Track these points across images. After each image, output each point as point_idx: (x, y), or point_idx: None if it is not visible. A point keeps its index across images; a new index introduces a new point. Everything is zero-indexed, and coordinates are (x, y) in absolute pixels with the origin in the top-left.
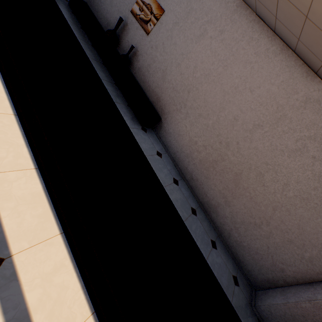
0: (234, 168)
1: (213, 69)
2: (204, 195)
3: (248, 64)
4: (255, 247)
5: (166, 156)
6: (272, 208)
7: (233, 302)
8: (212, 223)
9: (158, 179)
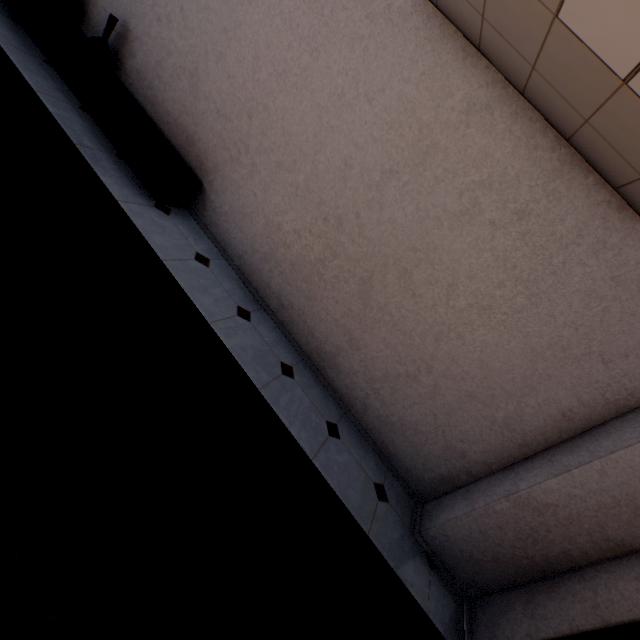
0: (358, 270)
1: (292, 59)
2: (309, 337)
3: (358, 41)
4: (413, 422)
5: (223, 265)
6: (433, 337)
7: (372, 532)
8: (330, 390)
9: (195, 308)
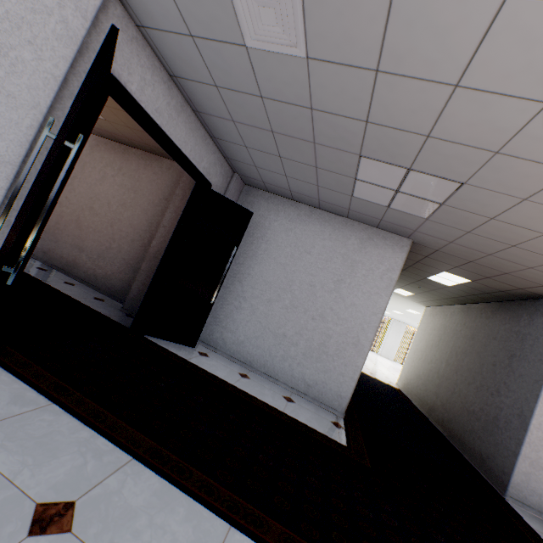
0: (74, 217)
1: None
2: (61, 259)
3: None
4: (117, 268)
5: None
6: (111, 226)
7: (78, 299)
8: (78, 279)
9: None
